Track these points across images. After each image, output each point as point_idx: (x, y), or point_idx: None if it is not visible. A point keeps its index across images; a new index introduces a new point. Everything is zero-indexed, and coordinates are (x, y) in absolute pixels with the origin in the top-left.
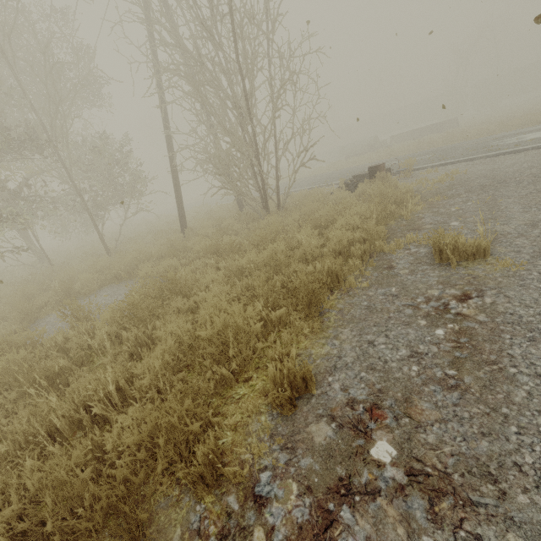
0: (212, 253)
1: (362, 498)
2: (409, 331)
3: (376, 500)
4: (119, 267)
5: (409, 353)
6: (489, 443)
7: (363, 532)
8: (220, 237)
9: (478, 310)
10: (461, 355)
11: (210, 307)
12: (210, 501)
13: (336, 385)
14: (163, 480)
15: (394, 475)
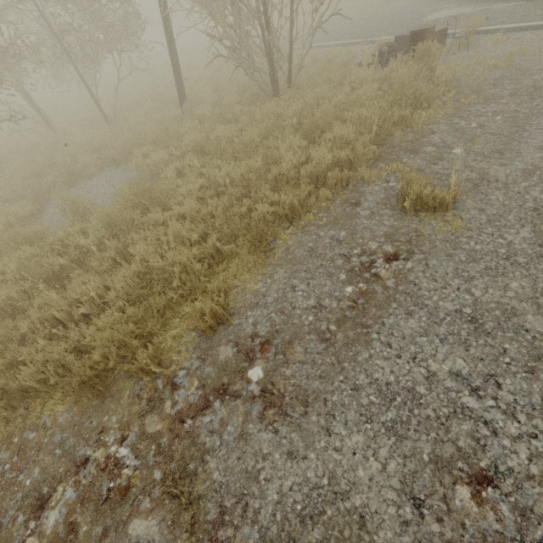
0: (199, 151)
1: (229, 398)
2: (327, 283)
3: (237, 400)
4: (115, 149)
5: (314, 304)
6: (320, 383)
7: (221, 415)
8: (212, 127)
9: (393, 274)
10: (349, 315)
11: (172, 233)
12: (148, 380)
13: (250, 320)
14: (116, 367)
15: (254, 389)
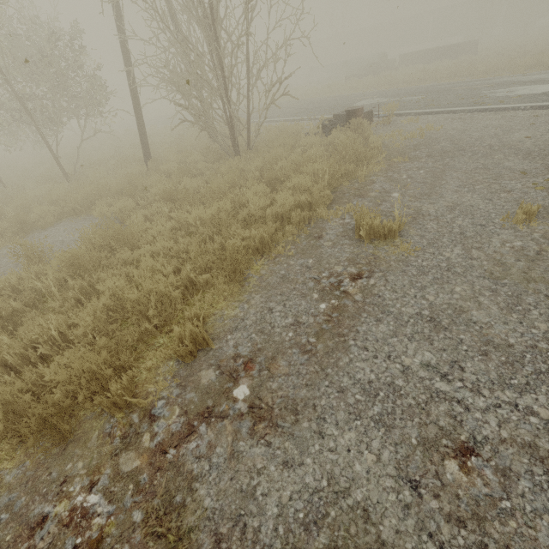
0: (167, 199)
1: (216, 419)
2: (302, 303)
3: (224, 421)
4: (76, 200)
5: (293, 322)
6: (307, 391)
7: (208, 438)
8: (179, 179)
9: (359, 290)
10: (326, 327)
11: (145, 267)
12: (120, 417)
13: (231, 343)
14: (85, 404)
15: (241, 407)
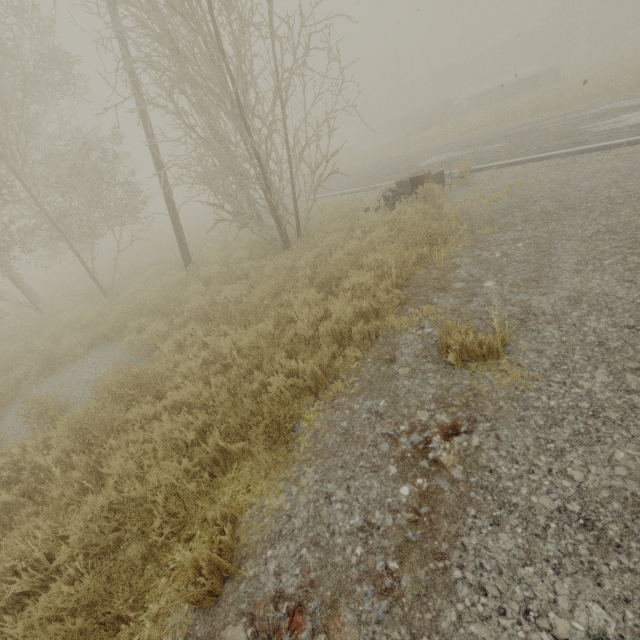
0: (202, 318)
1: None
2: (374, 484)
3: None
4: (107, 325)
5: (361, 523)
6: None
7: None
8: (218, 288)
9: (457, 458)
10: (412, 536)
11: (160, 436)
12: None
13: (271, 565)
14: None
15: None
